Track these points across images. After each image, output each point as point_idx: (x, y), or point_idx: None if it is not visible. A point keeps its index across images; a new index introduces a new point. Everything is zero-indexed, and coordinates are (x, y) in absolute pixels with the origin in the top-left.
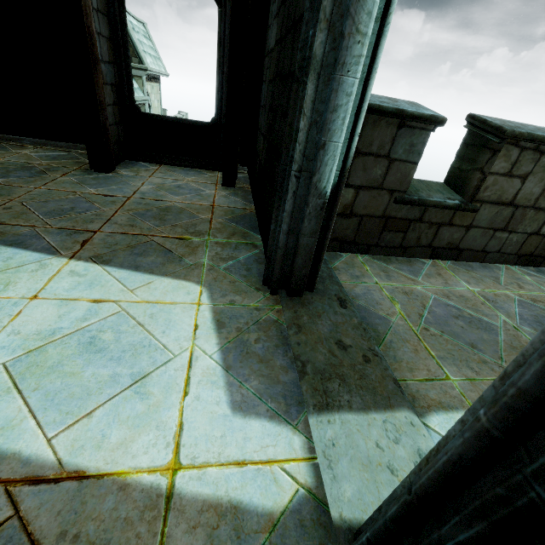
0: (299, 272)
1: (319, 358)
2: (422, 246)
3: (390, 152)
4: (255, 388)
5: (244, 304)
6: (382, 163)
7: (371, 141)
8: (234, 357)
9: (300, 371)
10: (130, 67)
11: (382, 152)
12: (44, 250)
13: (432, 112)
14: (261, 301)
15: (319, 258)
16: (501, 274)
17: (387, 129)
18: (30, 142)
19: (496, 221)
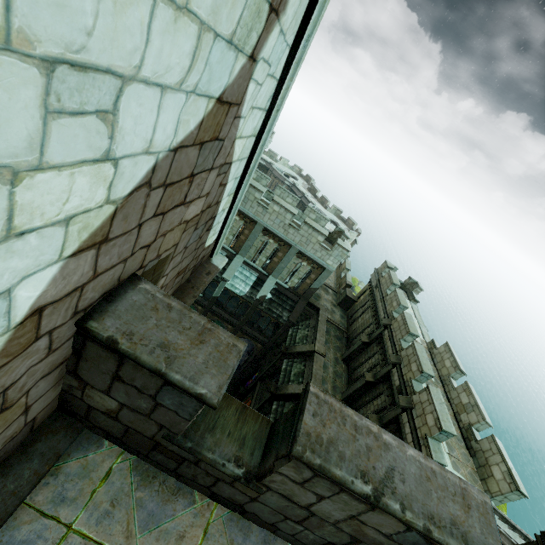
0: None
1: None
2: (200, 484)
3: (157, 396)
4: None
5: None
6: (148, 400)
7: (134, 378)
8: None
9: None
10: None
11: (147, 391)
12: None
13: (210, 387)
14: None
15: None
16: None
17: (151, 377)
18: None
19: (287, 511)
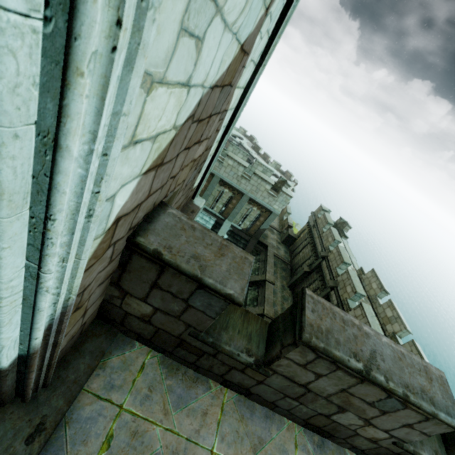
0: None
1: None
2: (215, 373)
3: (189, 299)
4: None
5: None
6: (180, 303)
7: (171, 284)
8: None
9: None
10: None
11: (181, 296)
12: None
13: (235, 289)
14: None
15: (24, 388)
16: (272, 437)
17: (186, 283)
18: None
19: (287, 390)
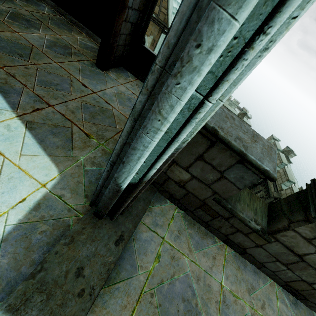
0: (100, 209)
1: (54, 272)
2: (221, 232)
3: (224, 172)
4: (1, 265)
5: (66, 202)
6: (216, 174)
7: (214, 158)
8: (17, 235)
9: (32, 273)
10: (150, 17)
11: (219, 168)
12: (12, 104)
13: (270, 167)
14: (77, 206)
15: (118, 209)
16: (260, 287)
17: (229, 157)
18: (85, 32)
19: (281, 256)
